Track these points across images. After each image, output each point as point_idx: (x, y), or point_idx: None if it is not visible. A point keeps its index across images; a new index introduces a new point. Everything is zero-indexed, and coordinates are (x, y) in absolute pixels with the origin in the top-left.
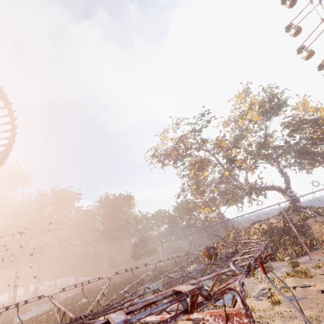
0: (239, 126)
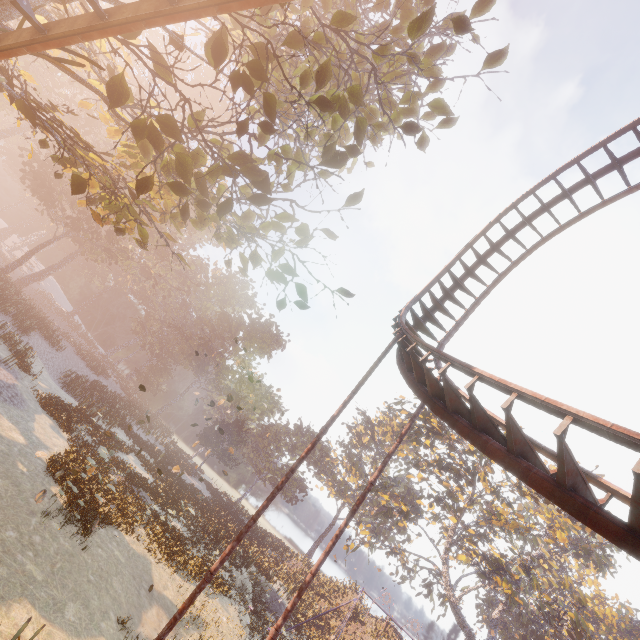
0: (540, 524)
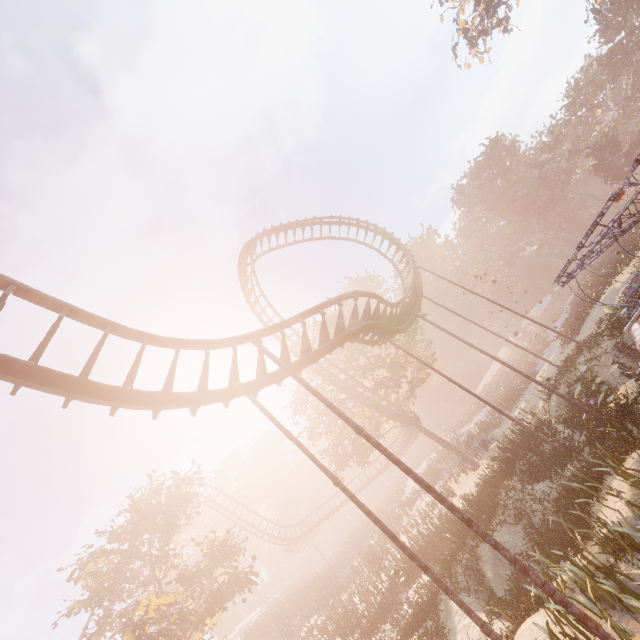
0: None
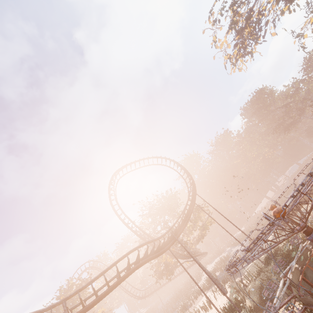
0: None
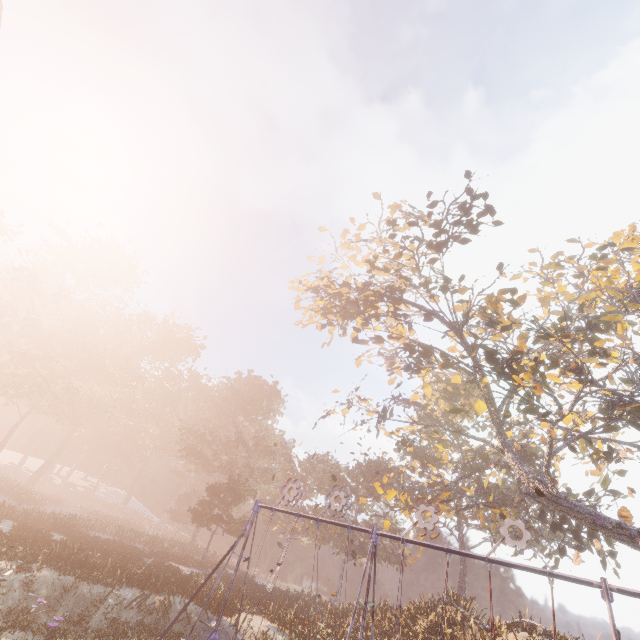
0: None
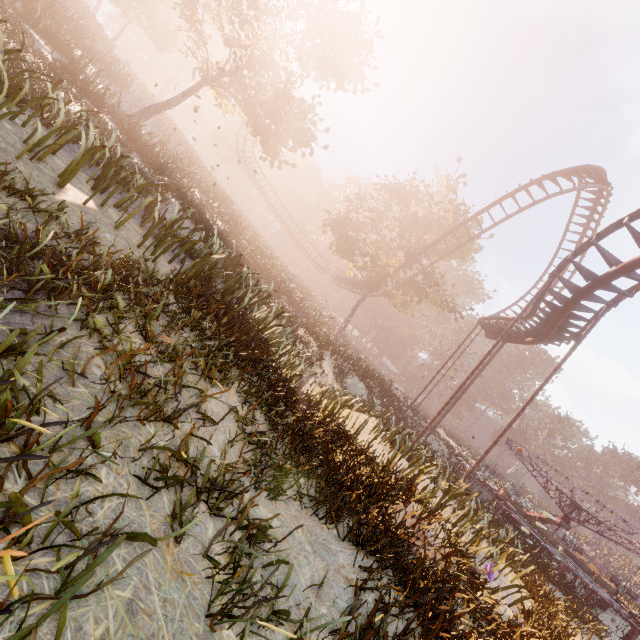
0: None
